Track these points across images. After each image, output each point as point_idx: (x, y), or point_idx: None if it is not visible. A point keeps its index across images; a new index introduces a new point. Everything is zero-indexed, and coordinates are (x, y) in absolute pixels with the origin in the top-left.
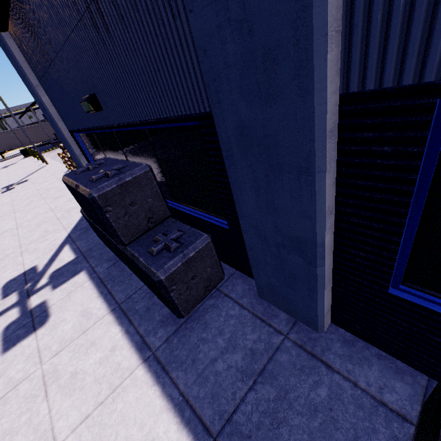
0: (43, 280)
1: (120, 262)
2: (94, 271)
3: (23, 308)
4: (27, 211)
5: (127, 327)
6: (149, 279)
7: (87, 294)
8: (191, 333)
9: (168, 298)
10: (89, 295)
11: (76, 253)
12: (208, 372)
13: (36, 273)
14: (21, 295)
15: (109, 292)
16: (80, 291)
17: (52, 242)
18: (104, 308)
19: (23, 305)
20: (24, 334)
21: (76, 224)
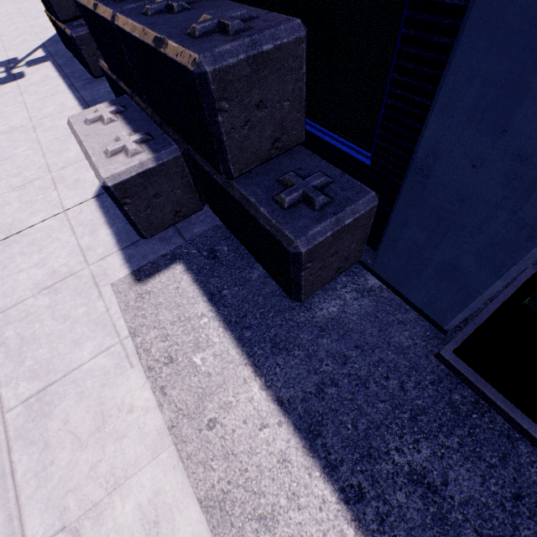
0: (22, 64)
1: (74, 59)
2: (56, 62)
3: (9, 73)
4: (9, 25)
5: (67, 81)
6: (72, 43)
7: (49, 70)
8: (97, 83)
9: (81, 55)
10: (50, 71)
11: (47, 54)
12: (96, 92)
13: (17, 61)
14: (7, 69)
15: (62, 70)
16: (45, 69)
17: (29, 46)
18: (57, 75)
19: (9, 72)
20: (10, 81)
21: (50, 38)
